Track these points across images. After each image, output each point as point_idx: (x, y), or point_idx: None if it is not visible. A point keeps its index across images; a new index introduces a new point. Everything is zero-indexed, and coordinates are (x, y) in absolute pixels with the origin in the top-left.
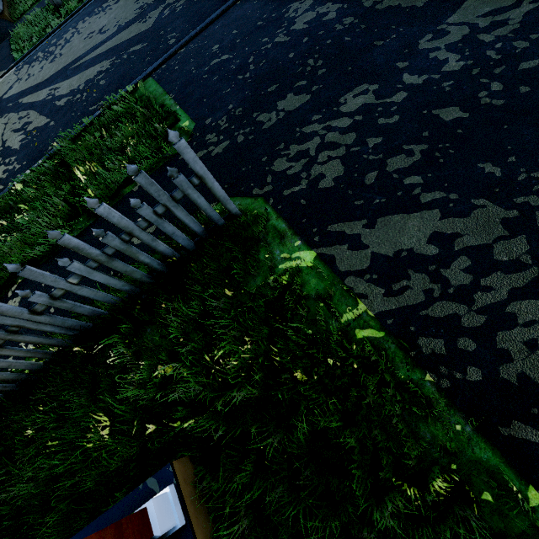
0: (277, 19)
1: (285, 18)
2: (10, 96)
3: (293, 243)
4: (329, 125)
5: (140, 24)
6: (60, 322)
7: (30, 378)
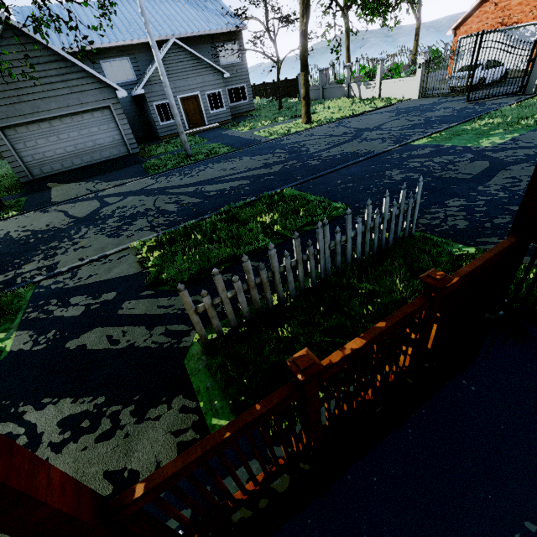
0: (379, 175)
1: (384, 175)
2: (153, 188)
3: (457, 246)
4: (445, 209)
5: (267, 169)
6: (327, 262)
7: (282, 304)
